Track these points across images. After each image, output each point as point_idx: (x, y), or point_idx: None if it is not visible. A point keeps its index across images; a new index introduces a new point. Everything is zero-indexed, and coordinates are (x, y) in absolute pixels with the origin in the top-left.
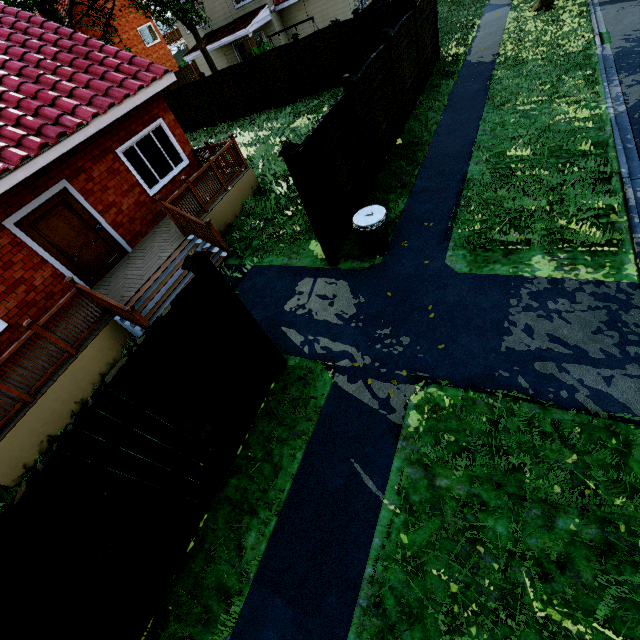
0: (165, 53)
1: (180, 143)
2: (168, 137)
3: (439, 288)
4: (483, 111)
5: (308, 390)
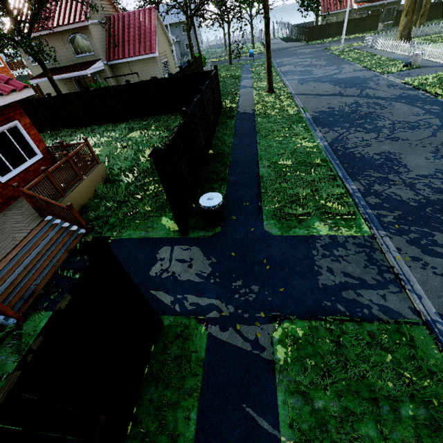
0: (8, 75)
1: (35, 141)
2: (23, 135)
3: (266, 247)
4: (257, 138)
5: (187, 345)
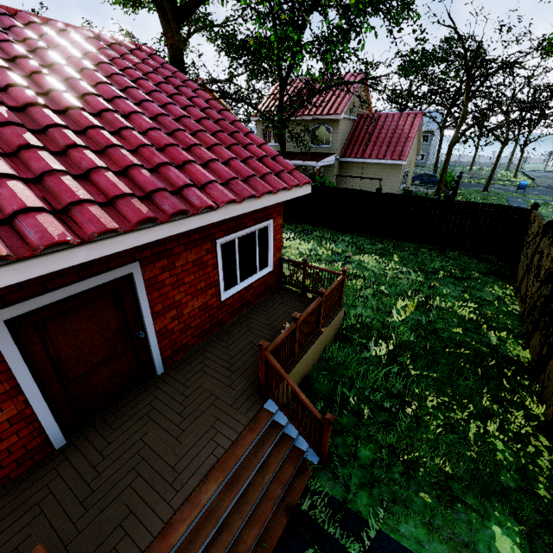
0: None
1: (274, 247)
2: (268, 239)
3: None
4: None
5: None
